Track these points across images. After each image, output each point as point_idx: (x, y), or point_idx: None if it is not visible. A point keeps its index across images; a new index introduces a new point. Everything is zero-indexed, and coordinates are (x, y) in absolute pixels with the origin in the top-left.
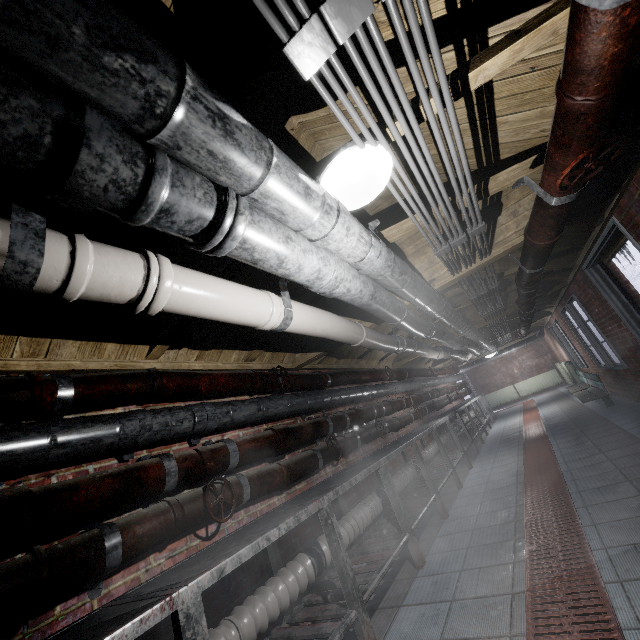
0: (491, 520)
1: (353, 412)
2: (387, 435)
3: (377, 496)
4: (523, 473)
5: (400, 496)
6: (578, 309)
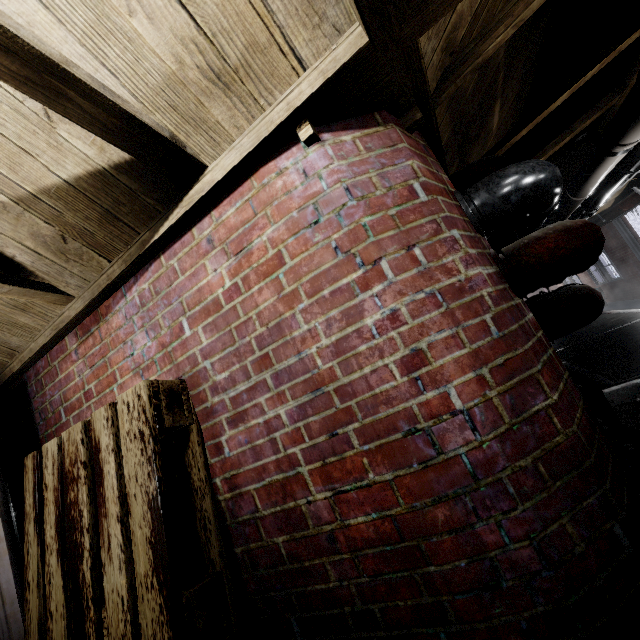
0: None
1: None
2: None
3: None
4: None
5: None
6: None
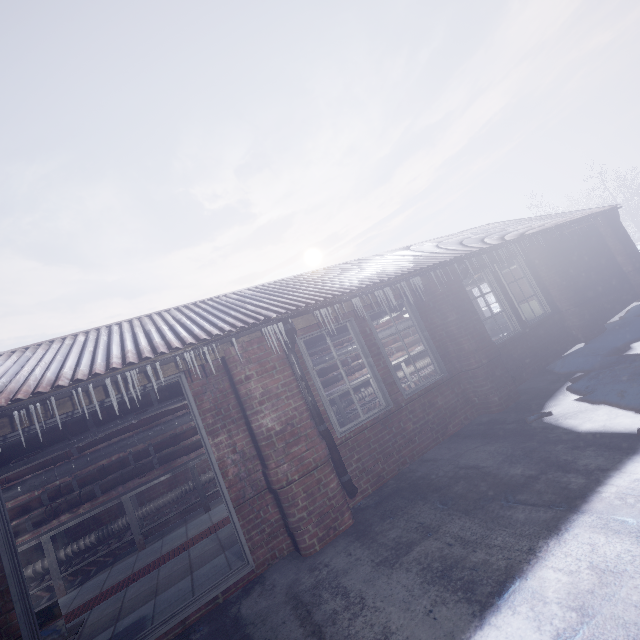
0: (115, 577)
1: (91, 474)
2: (177, 460)
3: (97, 533)
4: (212, 525)
5: (157, 515)
6: (353, 332)
